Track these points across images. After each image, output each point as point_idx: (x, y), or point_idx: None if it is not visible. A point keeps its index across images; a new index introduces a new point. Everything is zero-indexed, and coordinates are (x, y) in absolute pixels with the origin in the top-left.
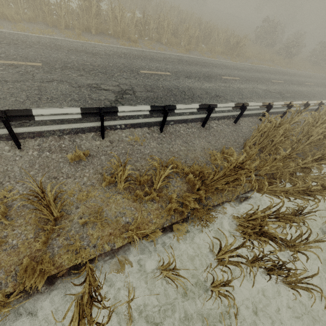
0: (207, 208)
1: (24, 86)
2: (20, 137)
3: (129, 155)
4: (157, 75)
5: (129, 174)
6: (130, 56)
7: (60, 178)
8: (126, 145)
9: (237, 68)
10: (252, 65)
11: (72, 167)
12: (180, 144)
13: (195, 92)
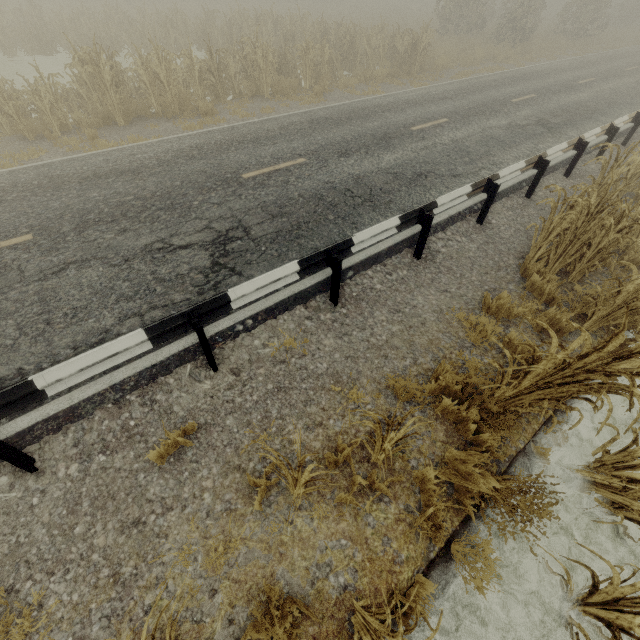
0: (520, 481)
1: (7, 303)
2: (27, 439)
3: (285, 392)
4: (280, 172)
5: (302, 445)
6: (210, 149)
7: (148, 519)
8: (271, 367)
9: (432, 97)
10: (458, 82)
11: (167, 477)
12: (386, 321)
13: (372, 183)
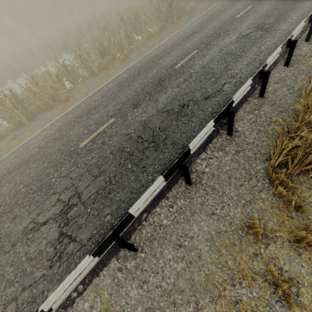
0: None
1: None
2: None
3: None
4: (100, 135)
5: None
6: (65, 128)
7: None
8: None
9: (186, 35)
10: (201, 16)
11: None
12: (172, 260)
13: (154, 124)
